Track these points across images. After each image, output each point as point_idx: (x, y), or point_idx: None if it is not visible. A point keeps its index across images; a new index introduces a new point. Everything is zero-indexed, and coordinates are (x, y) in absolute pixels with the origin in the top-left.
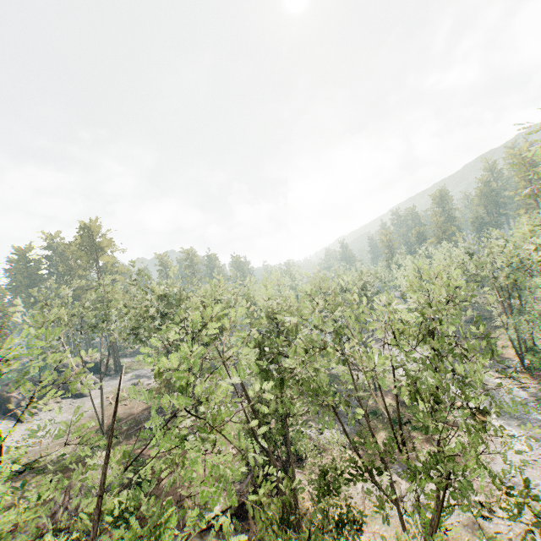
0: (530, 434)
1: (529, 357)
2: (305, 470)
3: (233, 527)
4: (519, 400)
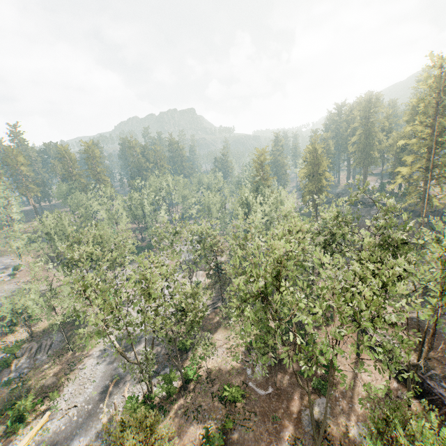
0: None
1: (131, 402)
2: None
3: None
4: (74, 444)
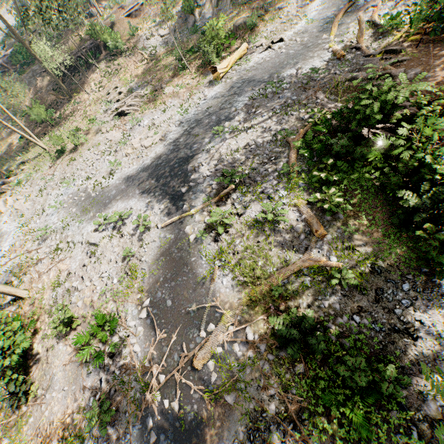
0: (201, 110)
1: None
2: (110, 64)
3: (58, 78)
4: (287, 73)
